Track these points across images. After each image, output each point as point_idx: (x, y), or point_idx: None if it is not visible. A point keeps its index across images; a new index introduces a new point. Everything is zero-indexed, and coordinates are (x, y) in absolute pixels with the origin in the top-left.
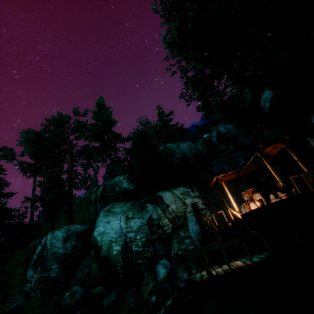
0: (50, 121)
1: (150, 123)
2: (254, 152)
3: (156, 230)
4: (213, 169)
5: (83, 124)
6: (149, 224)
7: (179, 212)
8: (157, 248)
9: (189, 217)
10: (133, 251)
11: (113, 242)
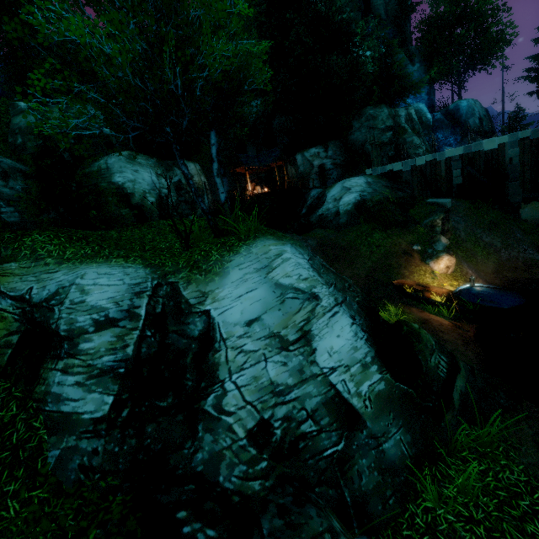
0: None
1: None
2: (274, 161)
3: (184, 193)
4: (242, 160)
5: None
6: (177, 187)
7: (200, 185)
8: (183, 209)
9: (205, 192)
10: (169, 205)
11: (147, 193)
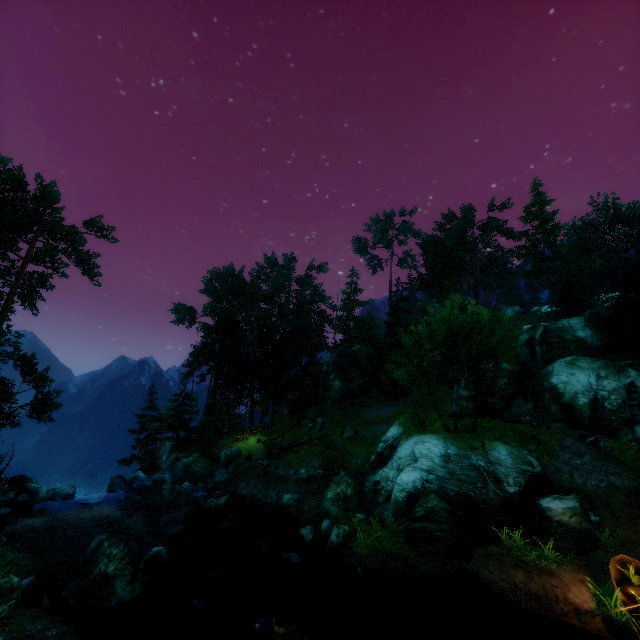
0: (447, 218)
1: (619, 209)
2: None
3: (637, 397)
4: None
5: (499, 226)
6: (628, 390)
7: None
8: (634, 414)
9: None
10: (604, 408)
11: (579, 393)
